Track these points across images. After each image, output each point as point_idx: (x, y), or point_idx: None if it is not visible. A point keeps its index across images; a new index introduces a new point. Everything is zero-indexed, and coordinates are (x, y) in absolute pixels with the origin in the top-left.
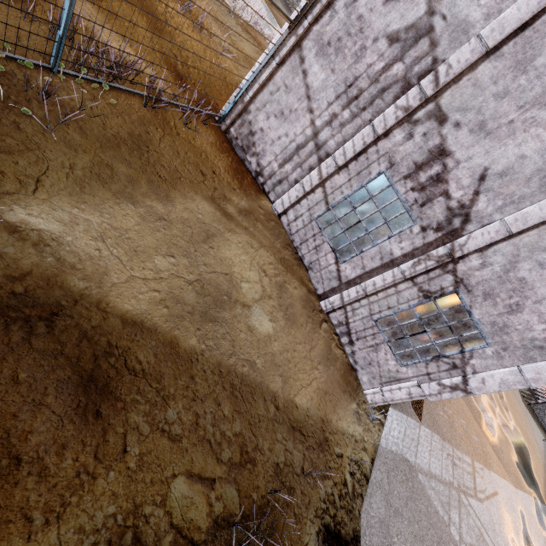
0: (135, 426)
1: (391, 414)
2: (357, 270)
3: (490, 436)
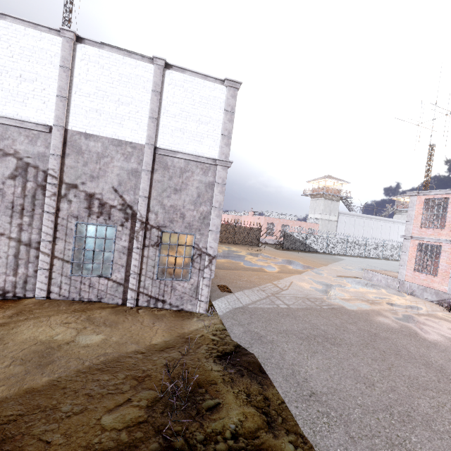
0: (43, 431)
1: (215, 303)
2: (122, 270)
3: (274, 270)
